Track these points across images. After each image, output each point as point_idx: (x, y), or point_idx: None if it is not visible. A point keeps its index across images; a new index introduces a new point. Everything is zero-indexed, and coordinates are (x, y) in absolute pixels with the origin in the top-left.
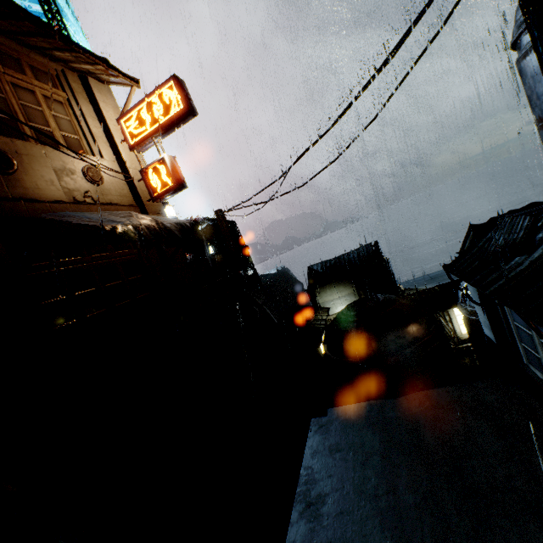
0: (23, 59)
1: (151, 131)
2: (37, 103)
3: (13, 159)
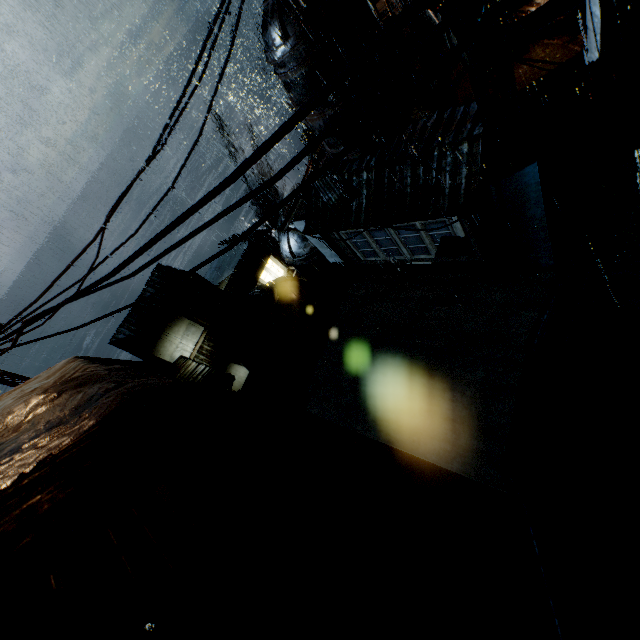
0: None
1: None
2: None
3: None
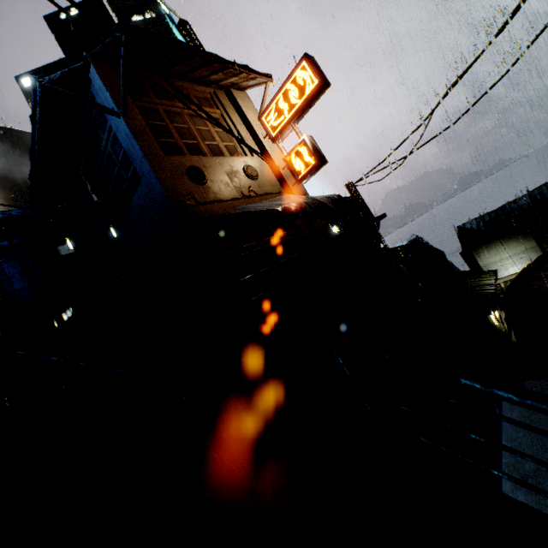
0: (190, 93)
1: (289, 117)
2: (205, 125)
3: (204, 172)
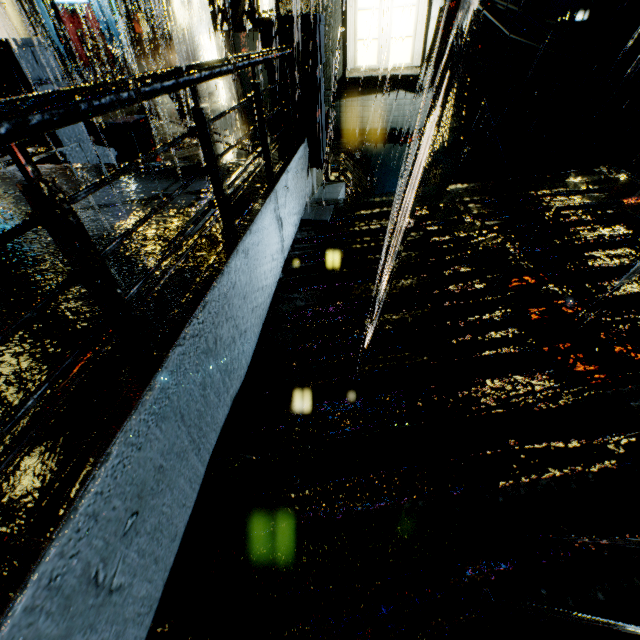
0: None
1: None
2: None
3: None
